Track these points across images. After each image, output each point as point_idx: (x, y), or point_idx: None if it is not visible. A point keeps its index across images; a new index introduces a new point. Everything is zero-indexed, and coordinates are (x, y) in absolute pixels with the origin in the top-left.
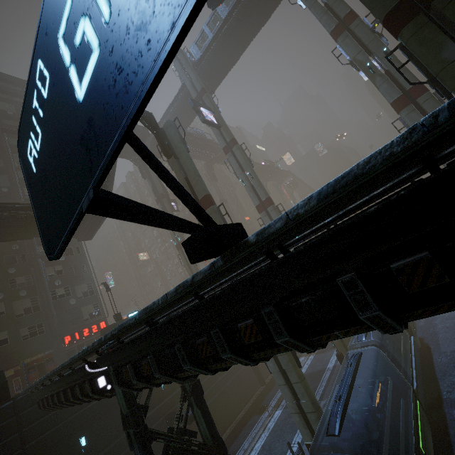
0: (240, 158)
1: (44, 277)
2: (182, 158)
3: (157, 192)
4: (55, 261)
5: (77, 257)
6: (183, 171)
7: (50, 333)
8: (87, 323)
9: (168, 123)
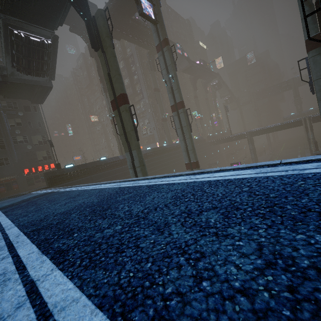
0: (168, 60)
1: (6, 126)
2: (107, 54)
3: (101, 72)
4: (15, 115)
5: (34, 114)
6: (107, 66)
7: (14, 165)
8: (41, 163)
9: (99, 12)
